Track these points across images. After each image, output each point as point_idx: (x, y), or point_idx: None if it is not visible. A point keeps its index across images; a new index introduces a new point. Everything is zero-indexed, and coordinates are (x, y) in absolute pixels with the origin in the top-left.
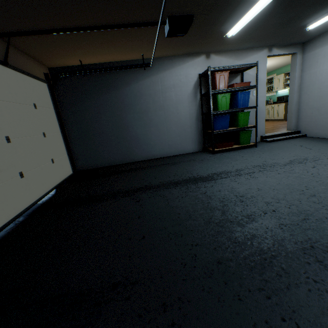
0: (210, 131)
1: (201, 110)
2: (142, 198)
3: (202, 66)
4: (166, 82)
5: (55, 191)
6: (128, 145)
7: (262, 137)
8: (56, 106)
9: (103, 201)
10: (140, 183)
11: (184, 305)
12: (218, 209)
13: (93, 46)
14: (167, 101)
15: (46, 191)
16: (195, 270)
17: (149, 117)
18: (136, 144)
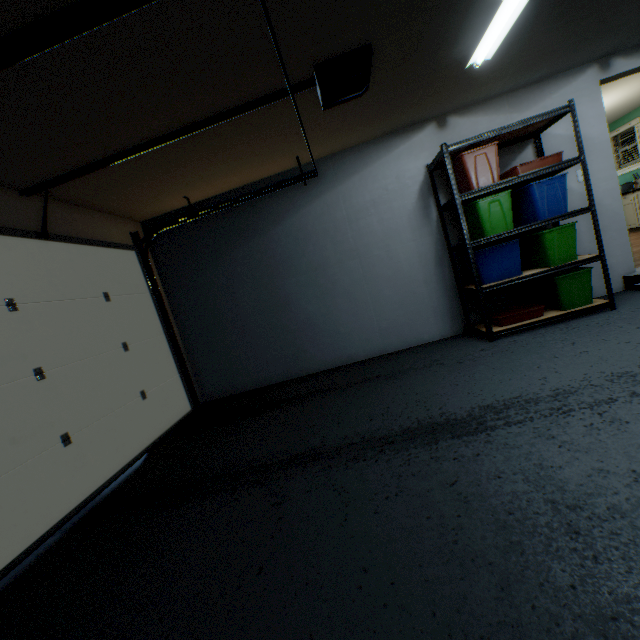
0: (474, 288)
1: (444, 242)
2: (290, 493)
3: (432, 148)
4: (355, 200)
5: (144, 459)
6: (293, 340)
7: (629, 278)
8: (155, 287)
9: (208, 498)
10: (302, 440)
11: None
12: (486, 564)
13: (194, 168)
14: (363, 237)
15: (125, 462)
16: None
17: (329, 277)
18: (310, 336)
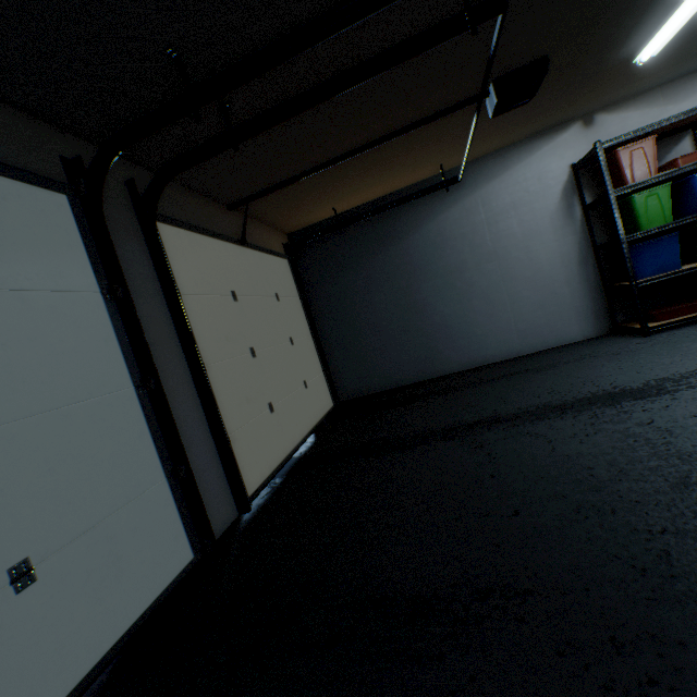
0: (627, 284)
1: (589, 241)
2: (487, 441)
3: (577, 147)
4: (494, 203)
5: (314, 437)
6: (428, 342)
7: None
8: (302, 293)
9: (405, 450)
10: (472, 414)
11: (670, 649)
12: None
13: (355, 180)
14: (501, 239)
15: (301, 436)
16: (677, 583)
17: (466, 280)
18: (445, 338)
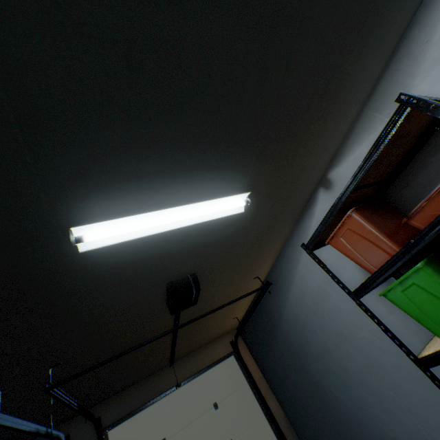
0: None
1: None
2: None
3: None
4: (310, 284)
5: None
6: (349, 433)
7: None
8: (250, 376)
9: None
10: None
11: None
12: None
13: (210, 321)
14: (338, 317)
15: None
16: None
17: (337, 363)
18: (361, 432)
